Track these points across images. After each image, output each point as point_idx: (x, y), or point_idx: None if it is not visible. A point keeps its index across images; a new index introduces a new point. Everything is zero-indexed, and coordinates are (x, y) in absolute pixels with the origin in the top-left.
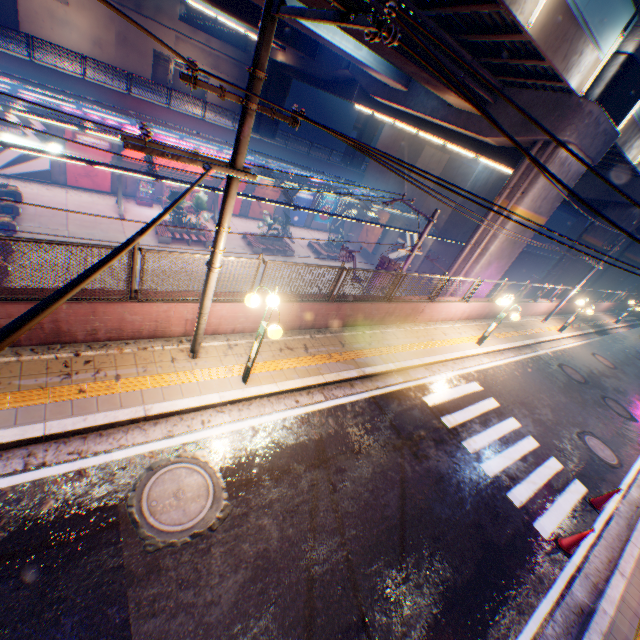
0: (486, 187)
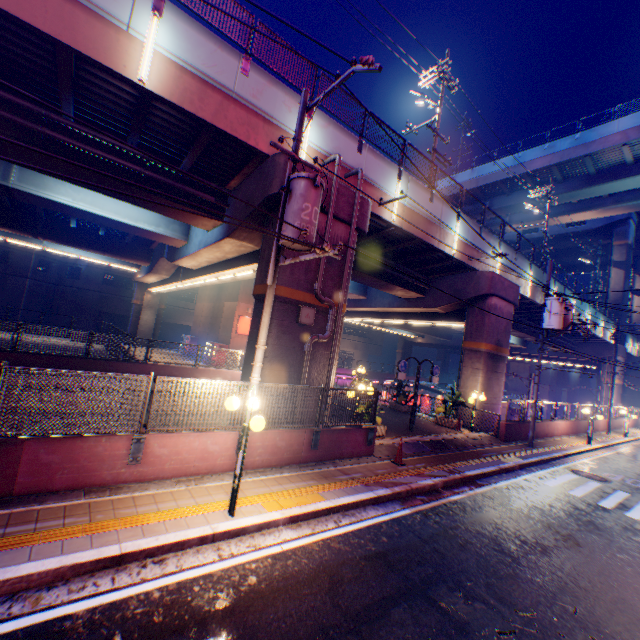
0: (555, 373)
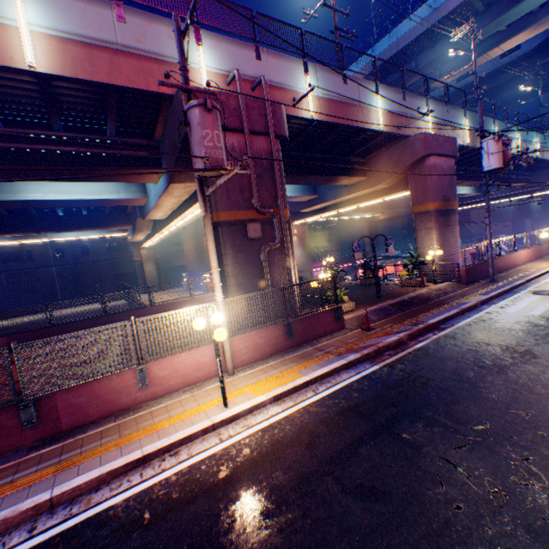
0: (515, 209)
